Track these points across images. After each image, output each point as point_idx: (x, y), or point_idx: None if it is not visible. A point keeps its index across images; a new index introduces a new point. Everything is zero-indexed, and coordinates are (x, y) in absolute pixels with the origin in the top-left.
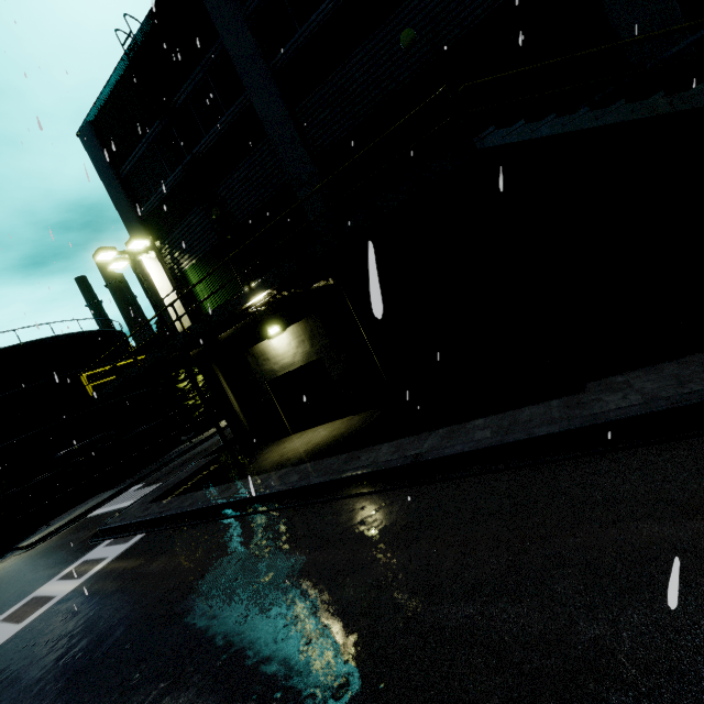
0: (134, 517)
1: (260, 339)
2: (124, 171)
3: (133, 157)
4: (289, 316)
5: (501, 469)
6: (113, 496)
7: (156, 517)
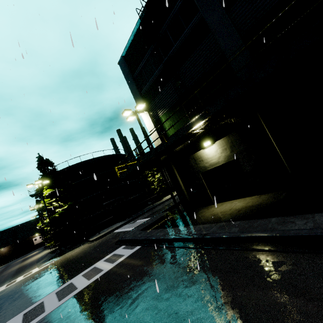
0: (134, 236)
1: (198, 149)
2: (135, 74)
3: (140, 67)
4: (217, 134)
5: None
6: (123, 225)
7: (146, 238)
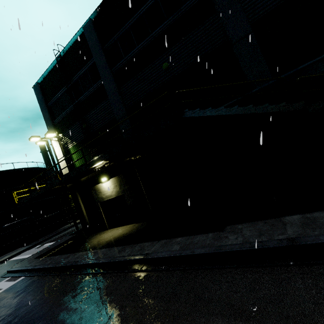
0: (24, 266)
1: (98, 182)
2: (50, 104)
3: (54, 99)
4: (111, 173)
5: (176, 269)
6: (25, 250)
7: (32, 268)
